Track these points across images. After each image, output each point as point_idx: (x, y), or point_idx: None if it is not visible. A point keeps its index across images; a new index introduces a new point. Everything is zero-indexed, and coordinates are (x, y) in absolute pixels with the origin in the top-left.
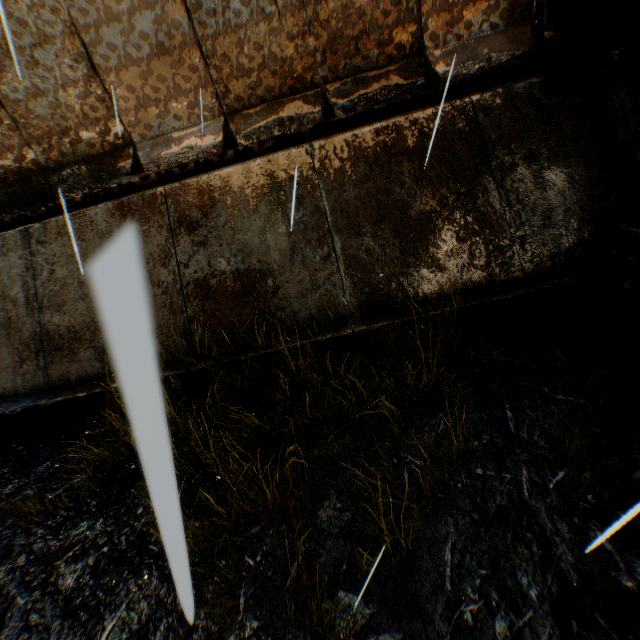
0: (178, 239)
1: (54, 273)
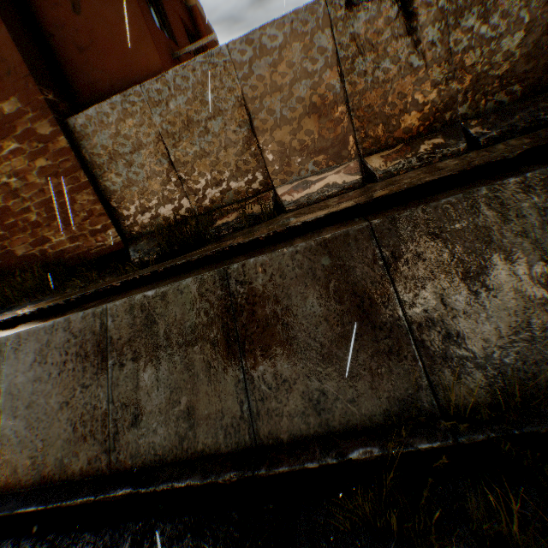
0: (396, 275)
1: (253, 314)
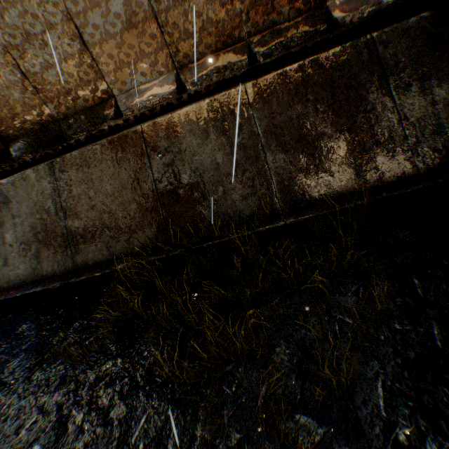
0: (153, 163)
1: (71, 192)
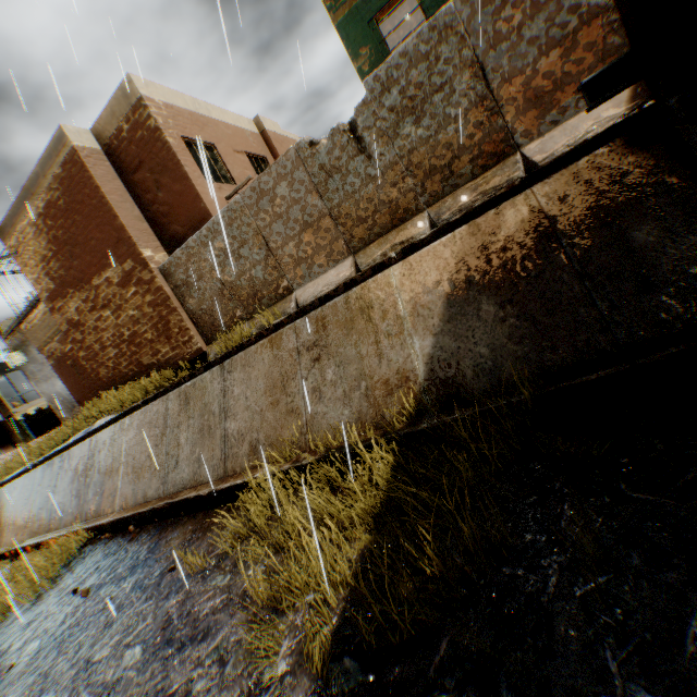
0: (302, 358)
1: (233, 392)
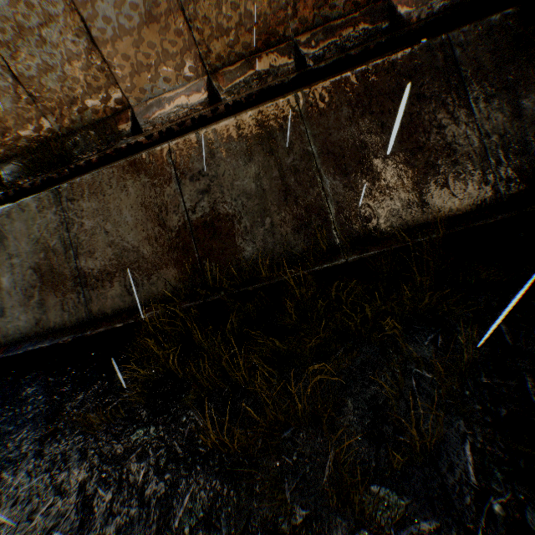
0: (184, 189)
1: (83, 225)
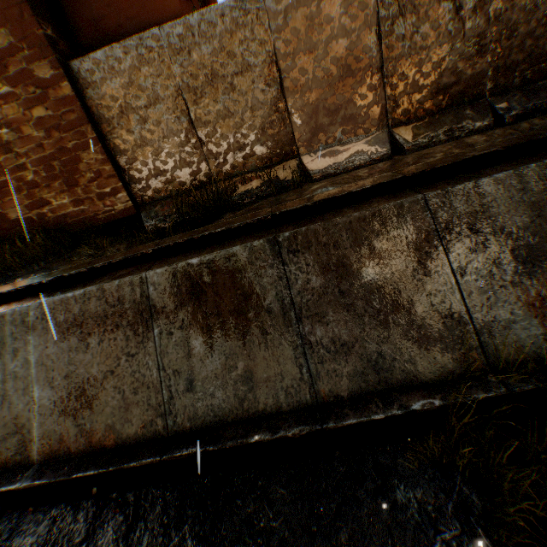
0: (449, 246)
1: (308, 282)
